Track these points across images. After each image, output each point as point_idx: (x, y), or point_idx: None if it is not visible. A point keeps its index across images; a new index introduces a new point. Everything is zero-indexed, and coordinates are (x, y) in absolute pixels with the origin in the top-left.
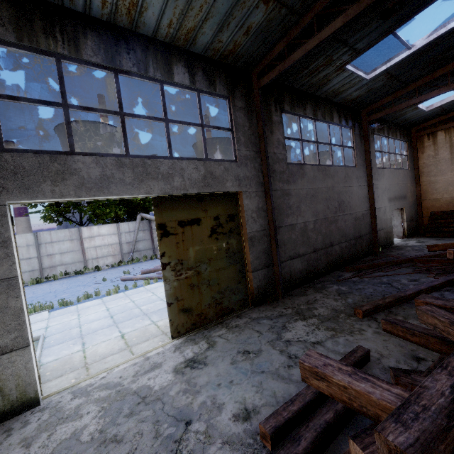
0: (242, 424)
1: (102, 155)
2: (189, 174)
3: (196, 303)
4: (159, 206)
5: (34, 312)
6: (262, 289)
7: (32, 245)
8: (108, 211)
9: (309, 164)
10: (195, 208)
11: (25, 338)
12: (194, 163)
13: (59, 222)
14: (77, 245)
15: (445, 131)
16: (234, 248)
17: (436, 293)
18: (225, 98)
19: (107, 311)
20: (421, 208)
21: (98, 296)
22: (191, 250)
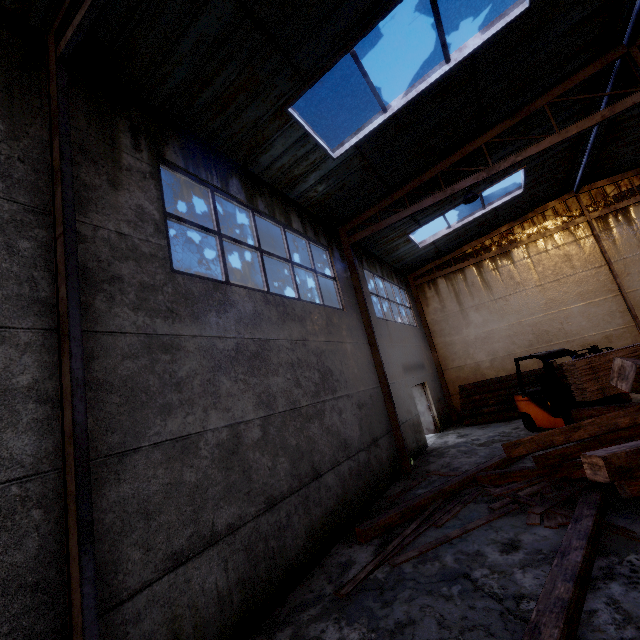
0: None
1: None
2: None
3: None
4: None
5: None
6: None
7: None
8: None
9: (243, 287)
10: None
11: None
12: None
13: None
14: None
15: (445, 278)
16: None
17: (596, 597)
18: None
19: None
20: (446, 382)
21: None
22: None
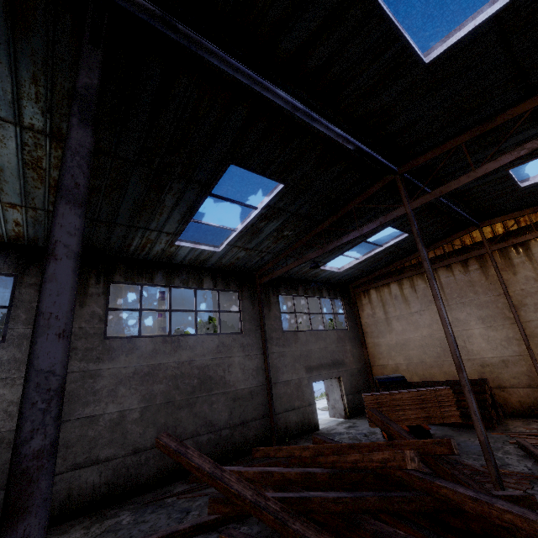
0: None
1: None
2: None
3: None
4: None
5: None
6: None
7: None
8: None
9: (150, 336)
10: None
11: None
12: None
13: None
14: None
15: (376, 290)
16: None
17: (202, 536)
18: (12, 275)
19: None
20: (372, 376)
21: None
22: None
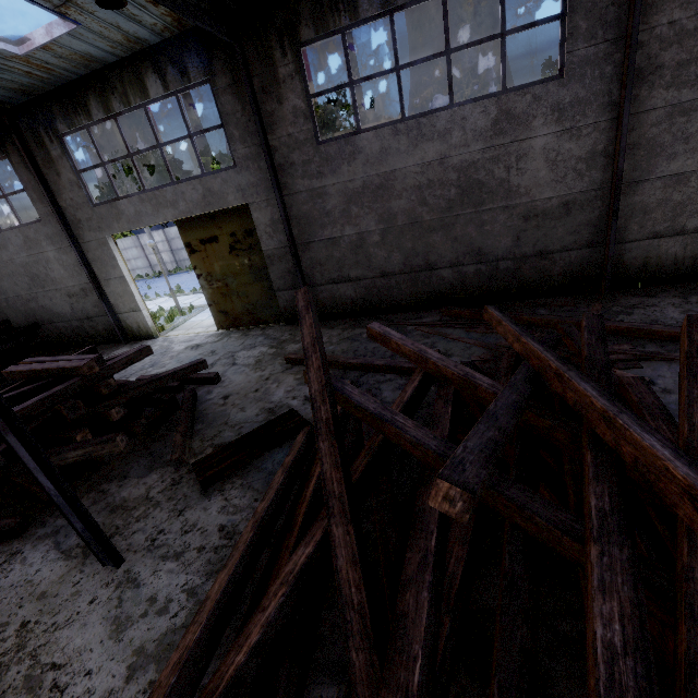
0: None
1: (132, 195)
2: (190, 196)
3: (231, 309)
4: (182, 228)
5: None
6: (292, 310)
7: None
8: None
9: (373, 128)
10: (210, 227)
11: (139, 307)
12: (191, 184)
13: None
14: None
15: None
16: (258, 265)
17: (393, 376)
18: (206, 82)
19: None
20: None
21: None
22: (216, 265)
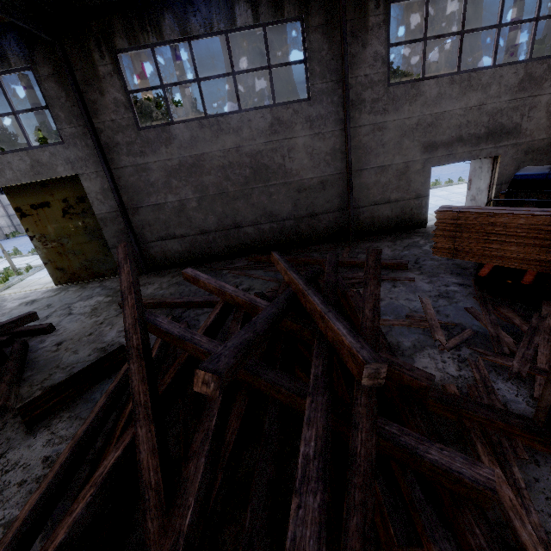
0: None
1: None
2: (17, 166)
3: (68, 265)
4: (10, 194)
5: None
6: None
7: None
8: None
9: (184, 121)
10: (41, 194)
11: None
12: (17, 155)
13: None
14: None
15: None
16: (92, 227)
17: (210, 309)
18: (28, 69)
19: None
20: None
21: None
22: (50, 228)
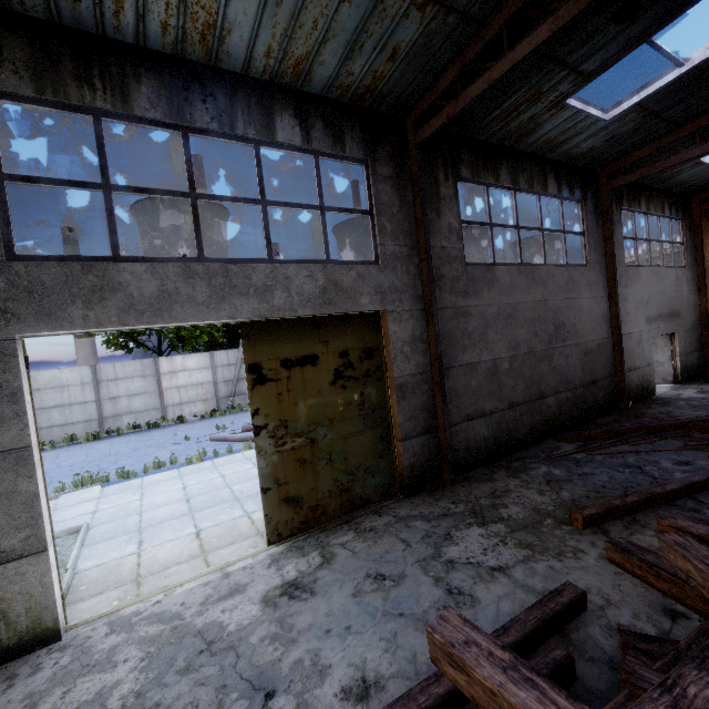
0: (354, 707)
1: (162, 260)
2: (299, 285)
3: (309, 489)
4: (250, 336)
5: (81, 486)
6: (419, 469)
7: (88, 384)
8: (199, 333)
9: (504, 264)
10: (309, 339)
11: (40, 539)
12: (306, 268)
13: (129, 349)
14: (152, 384)
15: None
16: (373, 402)
17: None
18: (361, 162)
19: (183, 491)
20: (708, 334)
21: (174, 464)
22: (302, 406)
